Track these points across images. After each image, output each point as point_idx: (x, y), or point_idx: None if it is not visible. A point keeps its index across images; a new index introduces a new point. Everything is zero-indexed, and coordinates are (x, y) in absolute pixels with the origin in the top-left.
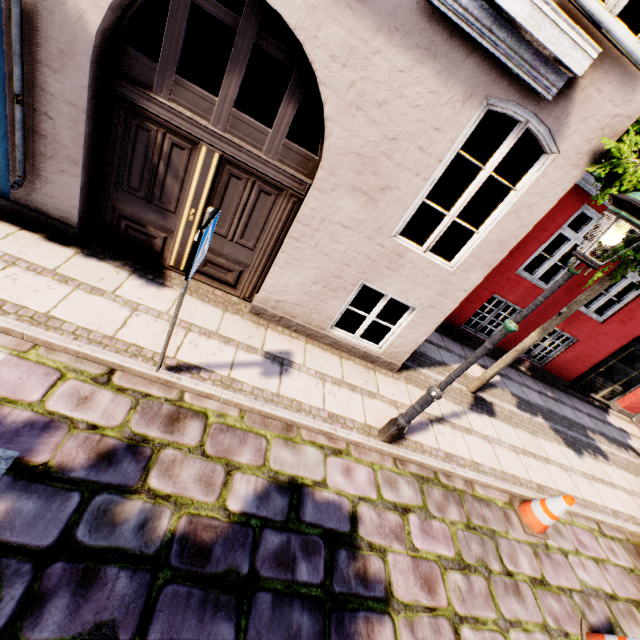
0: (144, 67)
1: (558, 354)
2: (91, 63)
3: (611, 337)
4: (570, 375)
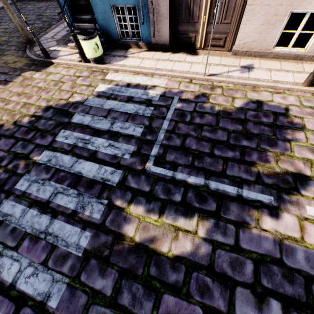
0: None
1: None
2: None
3: None
4: None
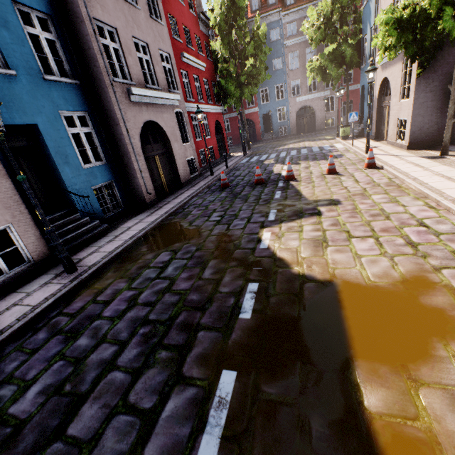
0: (383, 99)
1: None
2: (377, 103)
3: None
4: None
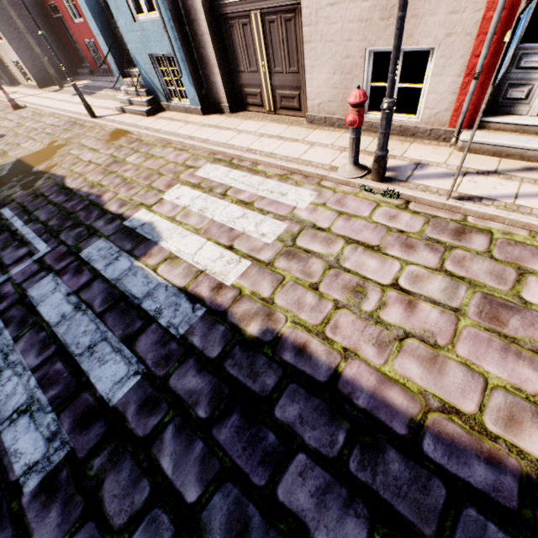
0: None
1: None
2: None
3: None
4: None
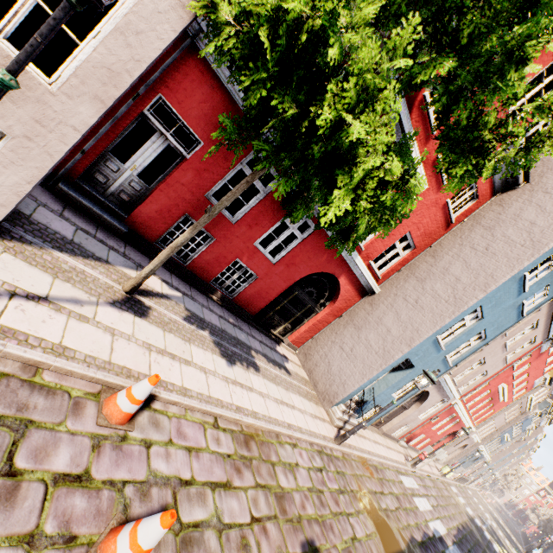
0: None
1: (245, 288)
2: None
3: (281, 278)
4: (254, 309)
